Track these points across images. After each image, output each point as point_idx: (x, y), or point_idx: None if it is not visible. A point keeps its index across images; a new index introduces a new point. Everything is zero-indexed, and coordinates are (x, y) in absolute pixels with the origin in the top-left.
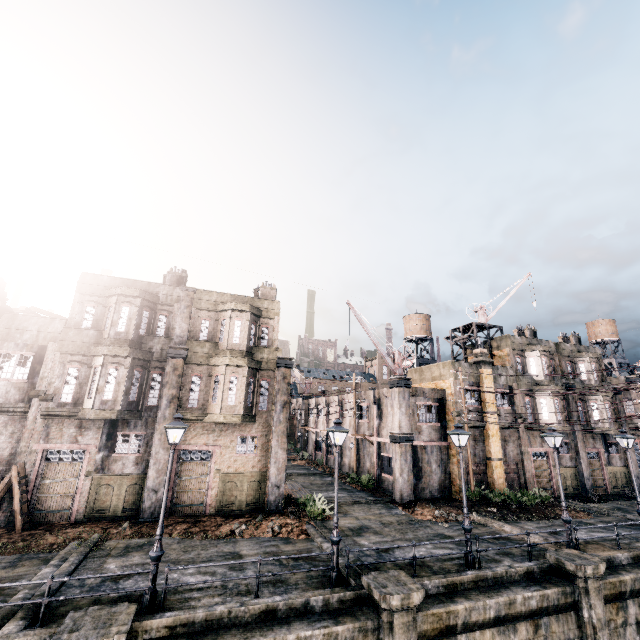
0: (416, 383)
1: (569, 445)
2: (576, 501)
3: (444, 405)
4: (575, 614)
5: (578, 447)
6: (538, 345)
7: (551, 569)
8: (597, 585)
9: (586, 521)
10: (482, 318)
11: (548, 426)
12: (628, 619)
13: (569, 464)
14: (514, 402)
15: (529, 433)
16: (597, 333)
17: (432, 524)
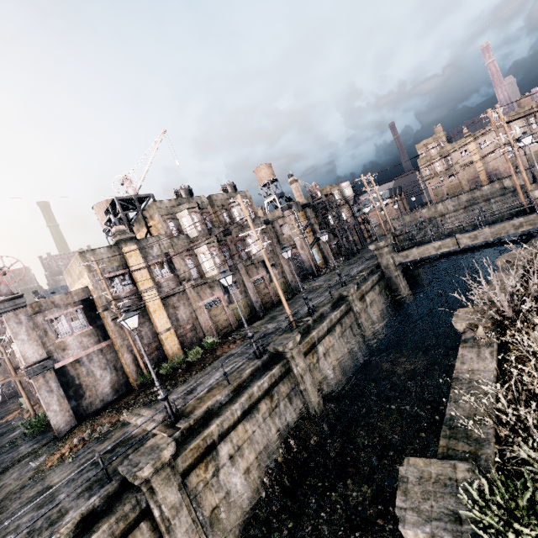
0: (73, 287)
1: (237, 282)
2: (238, 331)
3: (93, 303)
4: (147, 521)
5: (244, 281)
6: (184, 204)
7: (126, 482)
8: (166, 473)
9: (235, 352)
10: (130, 190)
11: (212, 276)
12: (220, 463)
13: (240, 298)
14: (175, 267)
15: (198, 289)
16: (261, 177)
17: (56, 468)
